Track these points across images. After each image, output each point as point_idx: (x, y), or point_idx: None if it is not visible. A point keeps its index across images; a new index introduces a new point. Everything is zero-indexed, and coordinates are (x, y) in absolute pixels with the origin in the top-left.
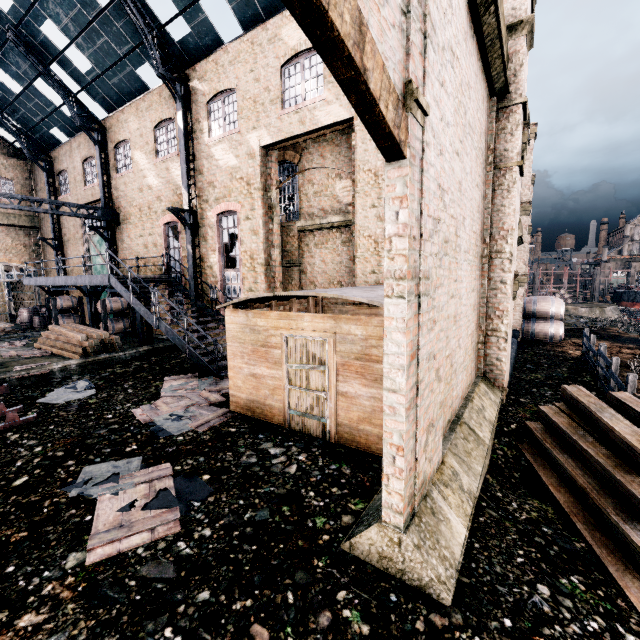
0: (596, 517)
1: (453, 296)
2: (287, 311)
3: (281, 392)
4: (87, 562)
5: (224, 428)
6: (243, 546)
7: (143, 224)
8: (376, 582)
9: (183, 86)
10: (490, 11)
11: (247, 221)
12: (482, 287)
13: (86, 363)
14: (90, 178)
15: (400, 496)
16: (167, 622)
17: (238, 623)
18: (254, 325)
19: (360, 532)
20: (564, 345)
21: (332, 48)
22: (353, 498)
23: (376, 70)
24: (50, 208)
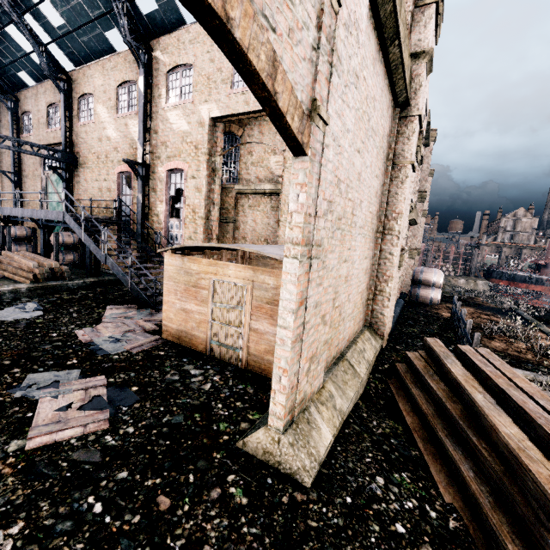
0: (430, 434)
1: (346, 261)
2: (218, 259)
3: (205, 325)
4: (27, 447)
5: (155, 351)
6: (159, 441)
7: (99, 170)
8: (259, 470)
9: (147, 54)
10: (395, 44)
11: (193, 179)
12: (375, 256)
13: (35, 288)
14: (53, 122)
15: (282, 406)
16: (91, 492)
17: (148, 494)
18: (188, 268)
19: (251, 433)
20: (440, 308)
21: (251, 76)
22: (252, 410)
23: (285, 92)
24: (12, 144)
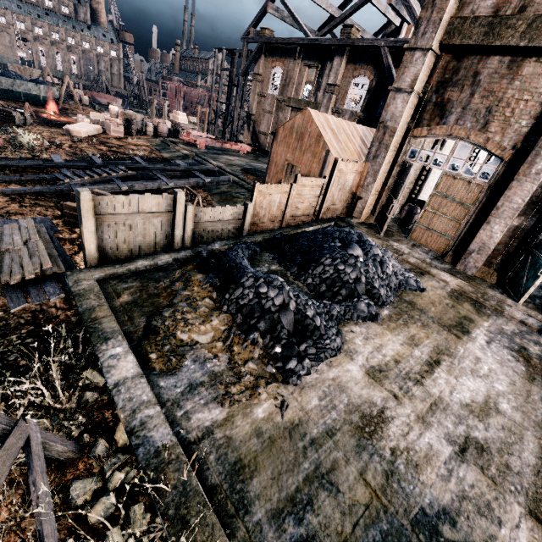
0: None
1: None
2: None
3: None
4: None
5: None
6: None
7: None
8: None
9: None
10: None
11: None
12: None
13: None
14: None
15: None
16: None
17: None
18: None
19: None
20: None
21: None
22: None
23: None
24: None
